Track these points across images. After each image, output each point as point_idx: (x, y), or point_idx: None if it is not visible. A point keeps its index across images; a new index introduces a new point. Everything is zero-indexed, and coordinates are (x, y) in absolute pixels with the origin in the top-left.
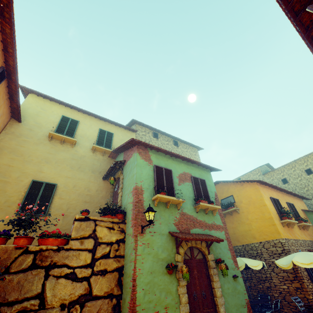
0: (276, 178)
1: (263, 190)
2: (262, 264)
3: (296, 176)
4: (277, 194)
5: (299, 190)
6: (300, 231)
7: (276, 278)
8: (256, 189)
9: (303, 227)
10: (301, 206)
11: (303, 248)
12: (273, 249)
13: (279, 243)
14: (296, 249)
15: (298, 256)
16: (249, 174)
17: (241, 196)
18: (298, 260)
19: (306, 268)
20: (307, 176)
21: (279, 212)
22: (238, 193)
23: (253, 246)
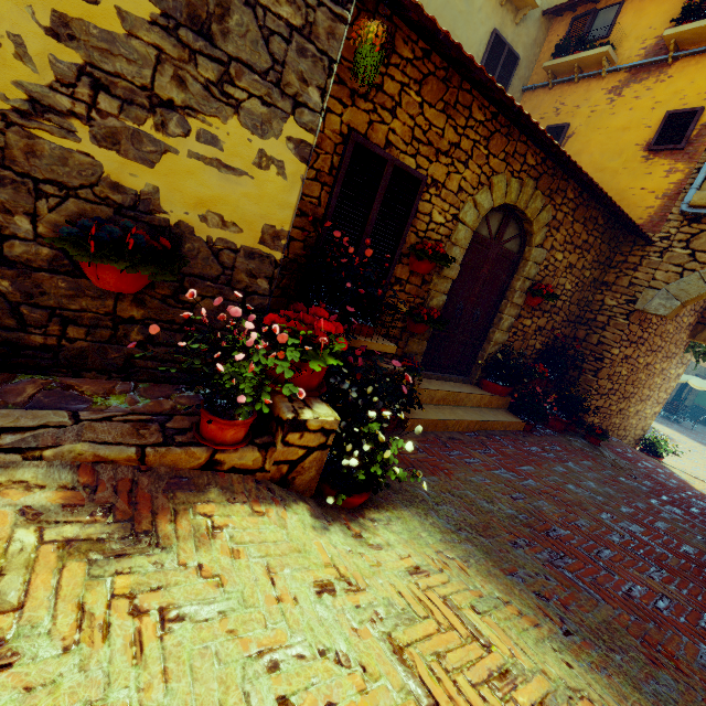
0: None
1: None
2: None
3: None
4: None
5: None
6: None
7: None
8: None
9: None
10: None
11: (694, 372)
12: None
13: None
14: (689, 371)
15: (694, 380)
16: None
17: None
18: (692, 382)
19: (683, 385)
20: None
21: None
22: None
23: None
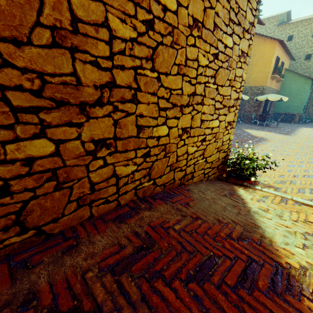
0: (286, 33)
1: (277, 49)
2: (249, 98)
3: (302, 36)
4: (281, 54)
5: (293, 51)
6: (275, 83)
7: (247, 105)
8: (274, 47)
9: (278, 81)
10: (286, 66)
11: (270, 93)
12: (256, 91)
13: (262, 88)
14: (267, 93)
15: (271, 95)
16: (265, 21)
17: (258, 51)
18: (270, 97)
19: (265, 102)
20: (311, 38)
21: (274, 69)
22: (257, 47)
23: (244, 88)
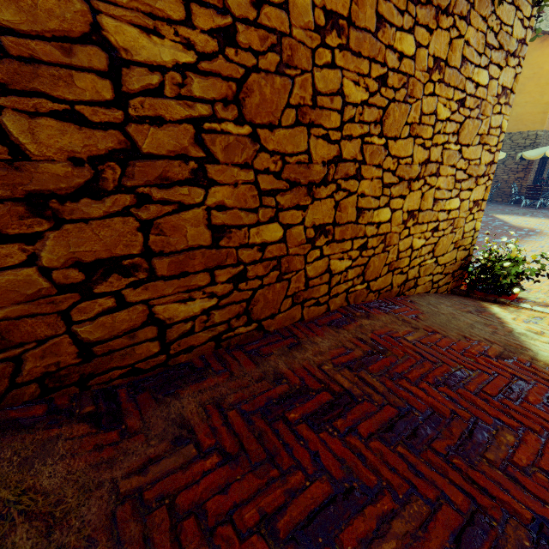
0: None
1: None
2: (505, 155)
3: None
4: None
5: None
6: None
7: (502, 169)
8: None
9: None
10: None
11: None
12: (520, 142)
13: (534, 136)
14: (545, 143)
15: None
16: None
17: (527, 64)
18: None
19: (541, 162)
20: None
21: None
22: (526, 57)
23: None
